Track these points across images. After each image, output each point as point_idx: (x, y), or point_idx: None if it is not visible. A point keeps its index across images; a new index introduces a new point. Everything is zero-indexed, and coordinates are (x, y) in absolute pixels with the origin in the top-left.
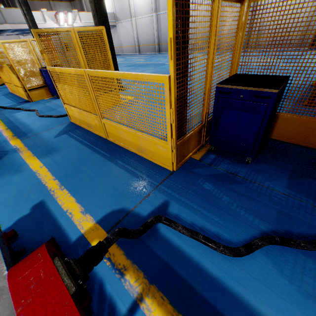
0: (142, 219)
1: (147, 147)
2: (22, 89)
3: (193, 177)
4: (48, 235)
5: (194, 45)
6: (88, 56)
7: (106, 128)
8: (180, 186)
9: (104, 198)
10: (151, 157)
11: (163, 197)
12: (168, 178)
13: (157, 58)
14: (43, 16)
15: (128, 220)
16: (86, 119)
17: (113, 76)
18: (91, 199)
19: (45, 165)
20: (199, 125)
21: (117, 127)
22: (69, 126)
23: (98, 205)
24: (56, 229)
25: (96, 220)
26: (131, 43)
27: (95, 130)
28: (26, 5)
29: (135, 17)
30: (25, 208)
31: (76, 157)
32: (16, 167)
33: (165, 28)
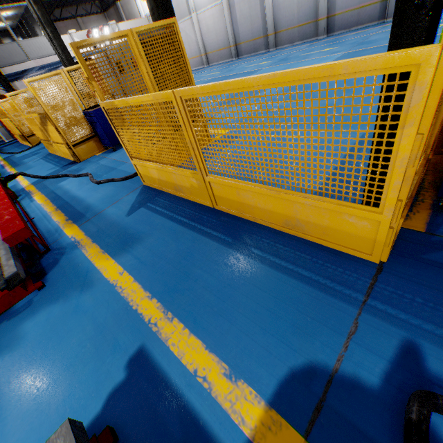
0: (375, 396)
1: (313, 219)
2: (64, 145)
3: (436, 273)
4: (177, 439)
5: (292, 34)
6: (157, 73)
7: (213, 190)
8: (420, 301)
9: (260, 339)
10: (318, 237)
11: (393, 332)
12: (379, 281)
13: (238, 66)
14: (73, 39)
15: (341, 399)
16: (172, 179)
17: (241, 89)
18: (234, 342)
19: (127, 269)
20: (420, 161)
21: (240, 187)
22: (144, 192)
23: (254, 357)
24: (189, 423)
25: (265, 399)
26: (194, 52)
27: (190, 194)
28: (51, 24)
29: (196, 12)
30: (116, 367)
31: (174, 248)
32: (81, 276)
33: (243, 18)
